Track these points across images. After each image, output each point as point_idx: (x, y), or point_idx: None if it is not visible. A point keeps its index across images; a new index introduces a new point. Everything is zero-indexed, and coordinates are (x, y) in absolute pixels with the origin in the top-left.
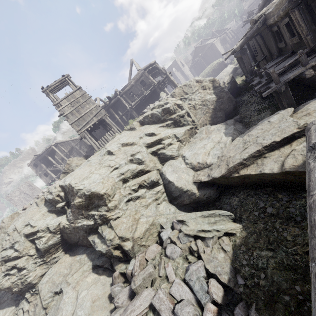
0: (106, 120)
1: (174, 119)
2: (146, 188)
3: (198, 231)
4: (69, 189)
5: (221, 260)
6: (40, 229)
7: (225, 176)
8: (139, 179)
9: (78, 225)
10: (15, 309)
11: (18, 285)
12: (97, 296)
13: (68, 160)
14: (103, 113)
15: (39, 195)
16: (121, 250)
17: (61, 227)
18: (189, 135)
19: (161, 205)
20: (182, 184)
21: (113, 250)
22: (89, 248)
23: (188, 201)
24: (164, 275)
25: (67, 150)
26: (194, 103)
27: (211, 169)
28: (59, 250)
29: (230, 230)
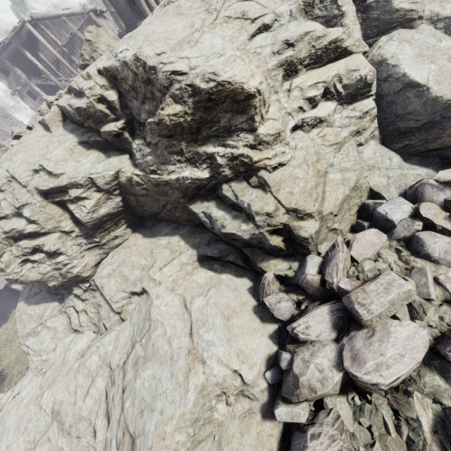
0: None
1: None
2: (336, 100)
3: None
4: (137, 77)
5: None
6: (73, 181)
7: None
8: (323, 72)
9: (170, 178)
10: (60, 306)
11: (56, 278)
12: (230, 309)
13: (88, 32)
14: None
15: (42, 108)
16: (284, 236)
17: (123, 182)
18: None
19: (367, 147)
20: None
21: (268, 234)
22: (184, 226)
23: None
24: (437, 298)
25: (63, 42)
26: None
27: None
28: (120, 225)
29: None
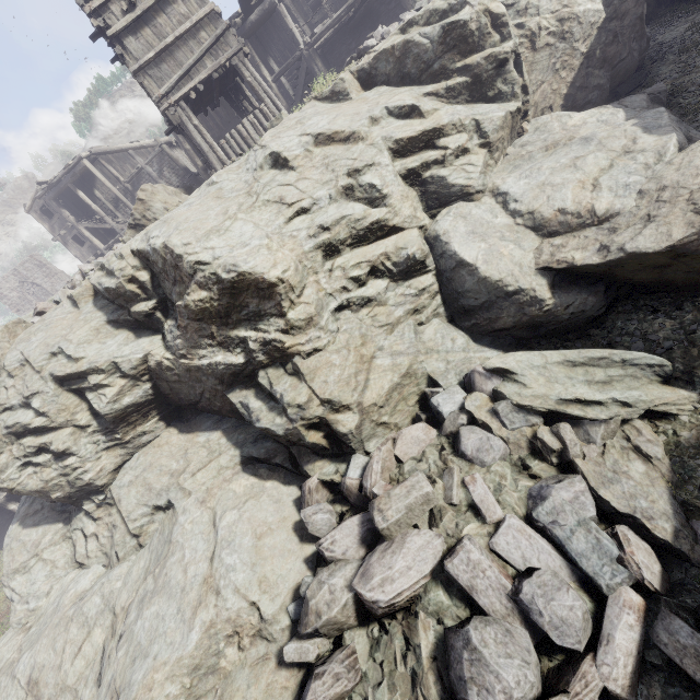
0: (244, 72)
1: (474, 69)
2: (388, 277)
3: (560, 401)
4: (167, 262)
5: (641, 480)
6: (94, 366)
7: (683, 247)
8: (370, 250)
9: (201, 363)
10: (65, 529)
11: (62, 487)
12: (266, 526)
13: (142, 190)
14: (235, 45)
15: (75, 279)
16: (326, 432)
17: (152, 366)
18: (509, 132)
19: (429, 326)
20: (503, 272)
21: (305, 430)
22: (228, 419)
23: (513, 320)
24: (462, 503)
25: (127, 178)
26: (535, 25)
27: (612, 229)
28: (150, 417)
29: (661, 405)
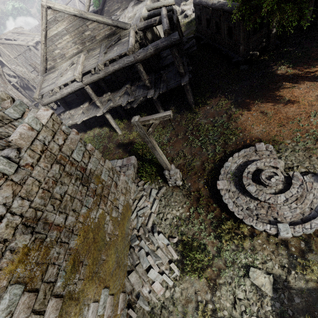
0: None
1: None
2: None
3: None
4: None
5: None
6: None
7: None
8: None
9: None
10: None
11: None
12: None
13: None
14: None
15: None
16: None
17: None
18: None
19: None
20: None
21: None
22: None
23: None
24: None
25: None
26: None
27: None
28: None
29: None
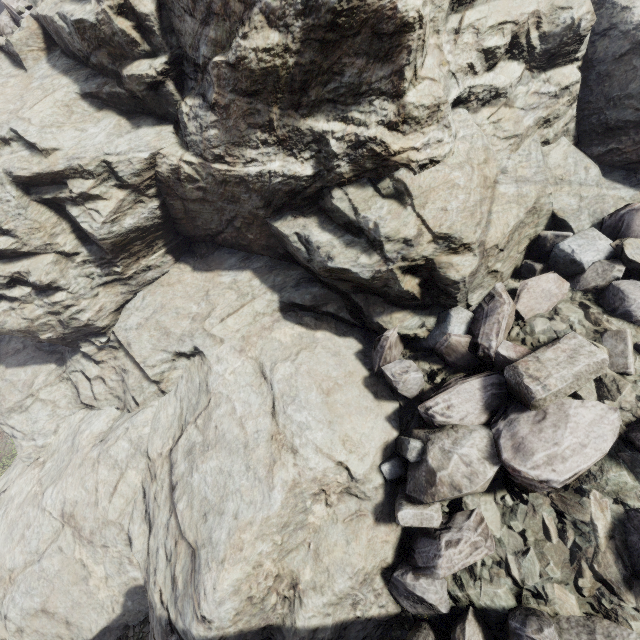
0: None
1: None
2: (525, 61)
3: None
4: None
5: None
6: (76, 165)
7: None
8: (515, 4)
9: (247, 171)
10: (59, 371)
11: (52, 327)
12: (331, 381)
13: None
14: None
15: (2, 23)
16: (422, 278)
17: (164, 173)
18: None
19: (556, 147)
20: None
21: (401, 274)
22: (259, 257)
23: None
24: (636, 372)
25: None
26: None
27: None
28: (155, 249)
29: None
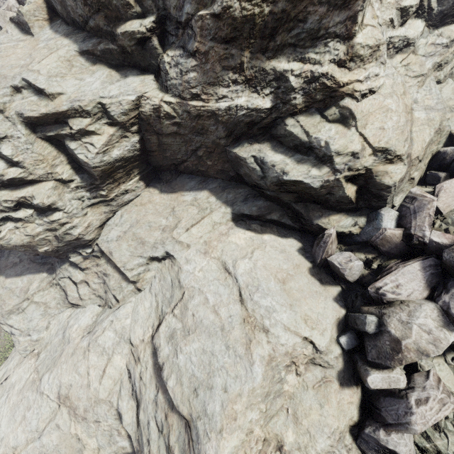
0: None
1: None
2: (425, 20)
3: None
4: None
5: None
6: (77, 106)
7: None
8: None
9: (218, 106)
10: (50, 278)
11: (49, 242)
12: (284, 272)
13: None
14: None
15: (10, 3)
16: (358, 186)
17: (147, 112)
18: None
19: (446, 85)
20: None
21: (344, 182)
22: (213, 179)
23: None
24: None
25: None
26: None
27: None
28: (132, 176)
29: None
